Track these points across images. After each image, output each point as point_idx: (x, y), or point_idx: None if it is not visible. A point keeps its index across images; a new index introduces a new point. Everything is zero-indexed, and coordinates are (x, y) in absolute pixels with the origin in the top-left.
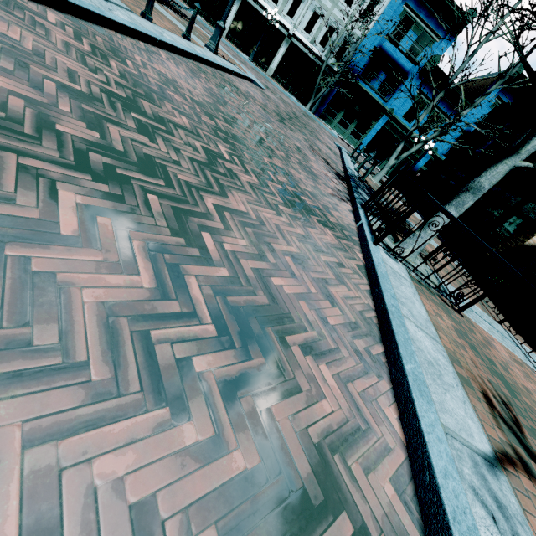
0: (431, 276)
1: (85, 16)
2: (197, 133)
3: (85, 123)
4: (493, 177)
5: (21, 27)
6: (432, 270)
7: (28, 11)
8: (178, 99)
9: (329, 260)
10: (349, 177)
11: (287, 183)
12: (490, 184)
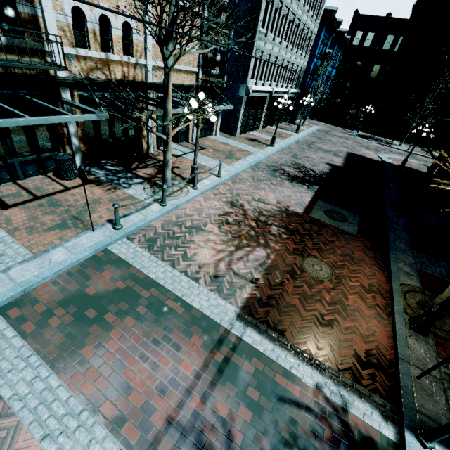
0: None
1: None
2: None
3: None
4: None
5: None
6: None
7: None
8: None
9: None
10: None
11: None
12: None
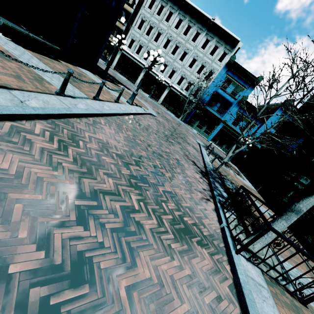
0: (275, 263)
1: (60, 116)
2: (118, 192)
3: (35, 243)
4: (308, 205)
5: (13, 151)
6: (273, 252)
7: (23, 131)
8: (108, 160)
9: (210, 298)
10: (208, 174)
11: (175, 208)
12: (306, 208)
